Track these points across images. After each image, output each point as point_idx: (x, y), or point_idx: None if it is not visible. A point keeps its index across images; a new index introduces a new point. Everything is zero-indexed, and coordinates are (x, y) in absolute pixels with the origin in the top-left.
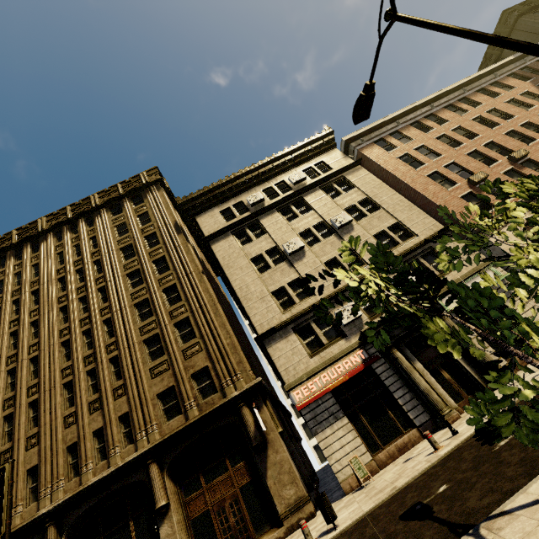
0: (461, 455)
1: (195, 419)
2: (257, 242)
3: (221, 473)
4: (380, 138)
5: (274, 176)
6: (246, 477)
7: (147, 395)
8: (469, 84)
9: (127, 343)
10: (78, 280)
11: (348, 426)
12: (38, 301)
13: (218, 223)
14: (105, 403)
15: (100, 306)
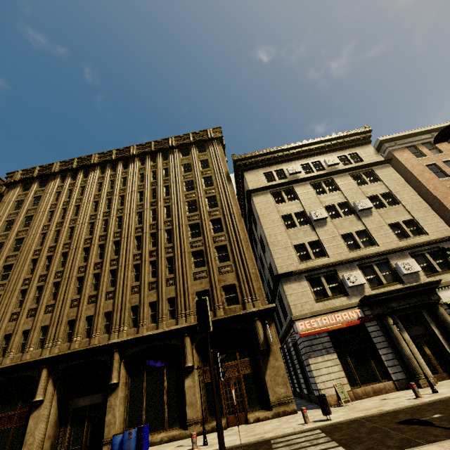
0: (447, 403)
1: (222, 317)
2: (289, 204)
3: (231, 360)
4: (412, 145)
5: (312, 155)
6: (249, 369)
7: (189, 290)
8: None
9: (180, 250)
10: (151, 197)
11: (336, 361)
12: (123, 204)
13: (261, 182)
14: (160, 286)
15: (165, 219)
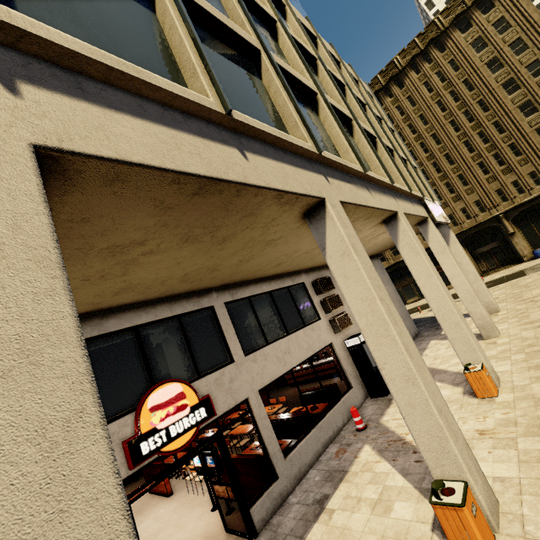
0: None
1: None
2: None
3: None
4: None
5: None
6: None
7: None
8: None
9: (519, 134)
10: (452, 101)
11: None
12: (425, 122)
13: None
14: (515, 169)
15: (484, 114)
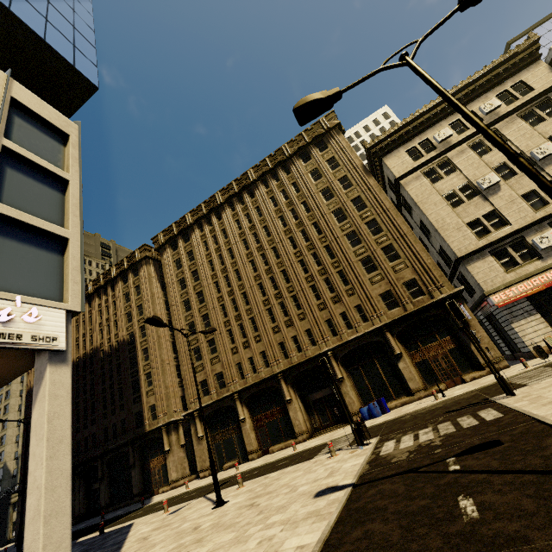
0: None
1: (414, 310)
2: (448, 180)
3: (432, 342)
4: None
5: None
6: (451, 345)
7: (372, 295)
8: None
9: (347, 262)
10: (293, 218)
11: (540, 320)
12: (269, 234)
13: (406, 163)
14: (343, 299)
15: (318, 236)
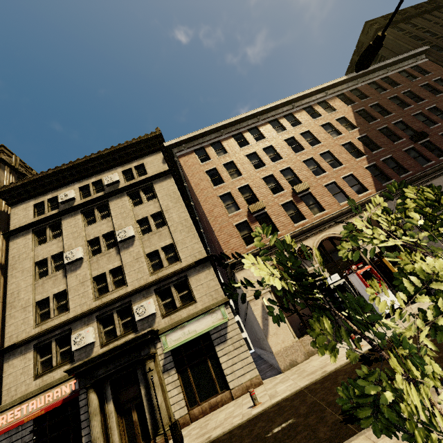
0: None
1: None
2: (49, 245)
3: None
4: (201, 146)
5: (95, 173)
6: None
7: None
8: (299, 100)
9: None
10: None
11: None
12: None
13: (27, 217)
14: None
15: None
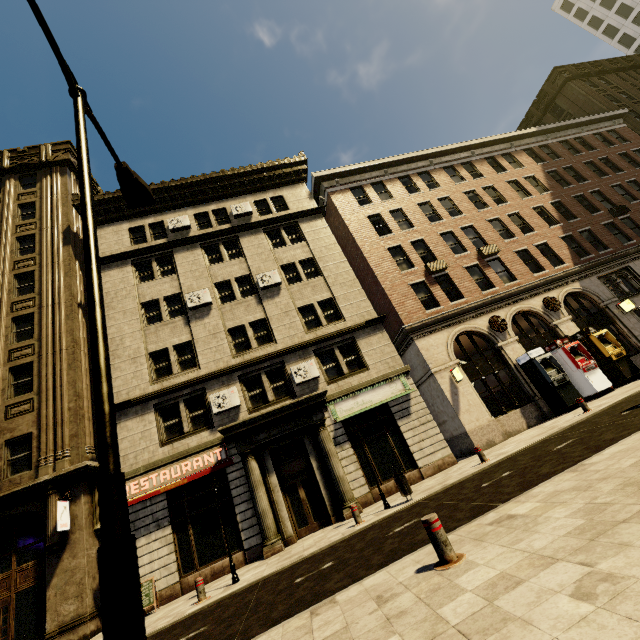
0: (173, 631)
1: None
2: (159, 283)
3: (0, 572)
4: (359, 185)
5: (216, 199)
6: (31, 580)
7: None
8: (480, 147)
9: None
10: None
11: (168, 538)
12: None
13: (120, 244)
14: None
15: None
